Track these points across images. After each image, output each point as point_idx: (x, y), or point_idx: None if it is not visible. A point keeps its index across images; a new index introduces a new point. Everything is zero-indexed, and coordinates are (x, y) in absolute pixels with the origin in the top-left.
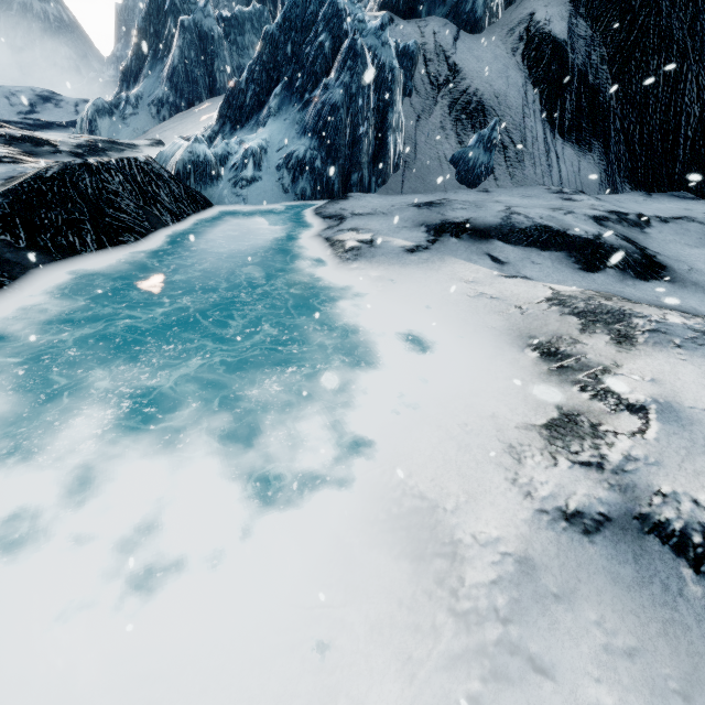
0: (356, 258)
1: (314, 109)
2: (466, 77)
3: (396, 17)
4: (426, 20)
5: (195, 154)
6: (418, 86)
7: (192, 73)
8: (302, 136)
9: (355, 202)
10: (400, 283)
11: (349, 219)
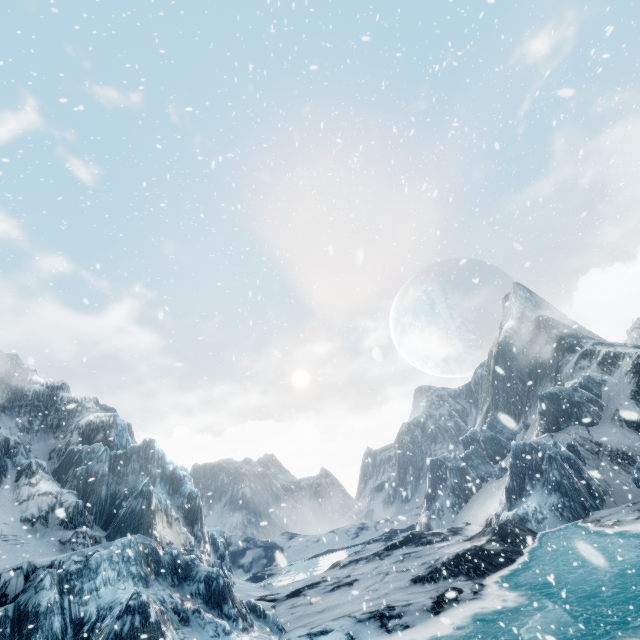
0: (616, 526)
1: (549, 483)
2: (606, 445)
3: (552, 433)
4: (567, 429)
5: (519, 514)
6: (585, 456)
7: (461, 486)
8: (550, 495)
9: (597, 514)
10: (639, 526)
11: (601, 519)
